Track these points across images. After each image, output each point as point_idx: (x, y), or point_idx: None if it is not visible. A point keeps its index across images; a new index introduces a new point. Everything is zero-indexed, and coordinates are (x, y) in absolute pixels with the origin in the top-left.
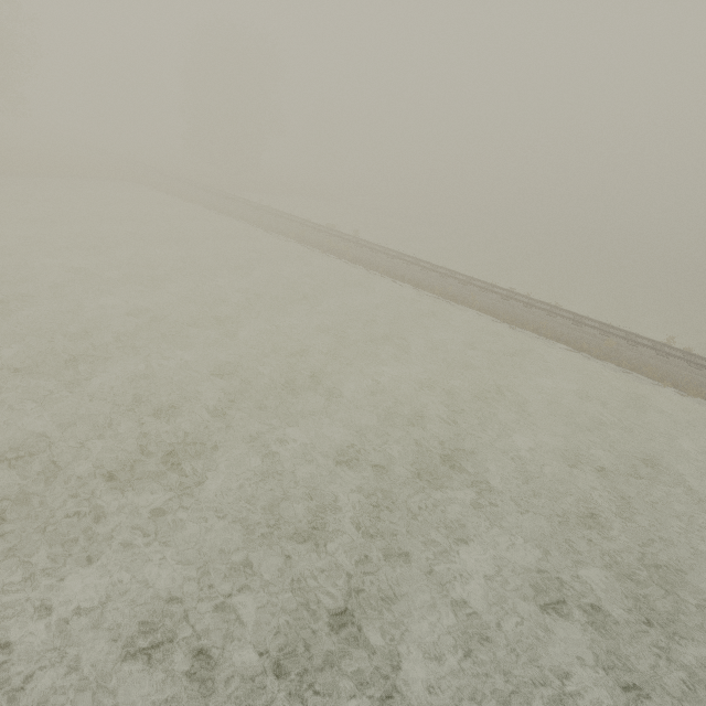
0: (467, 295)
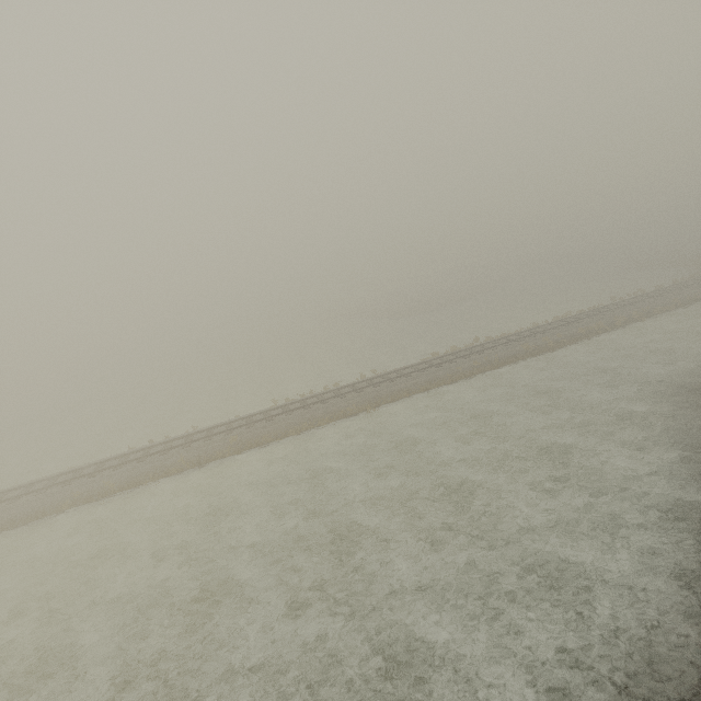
0: (100, 485)
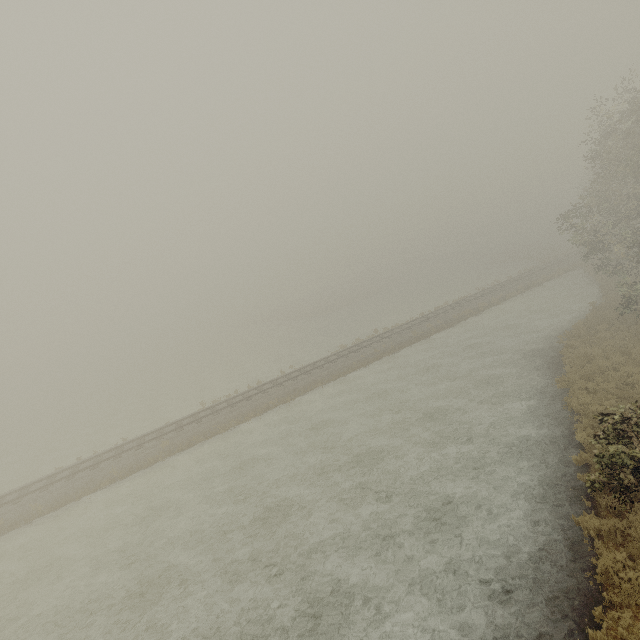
0: (26, 509)
